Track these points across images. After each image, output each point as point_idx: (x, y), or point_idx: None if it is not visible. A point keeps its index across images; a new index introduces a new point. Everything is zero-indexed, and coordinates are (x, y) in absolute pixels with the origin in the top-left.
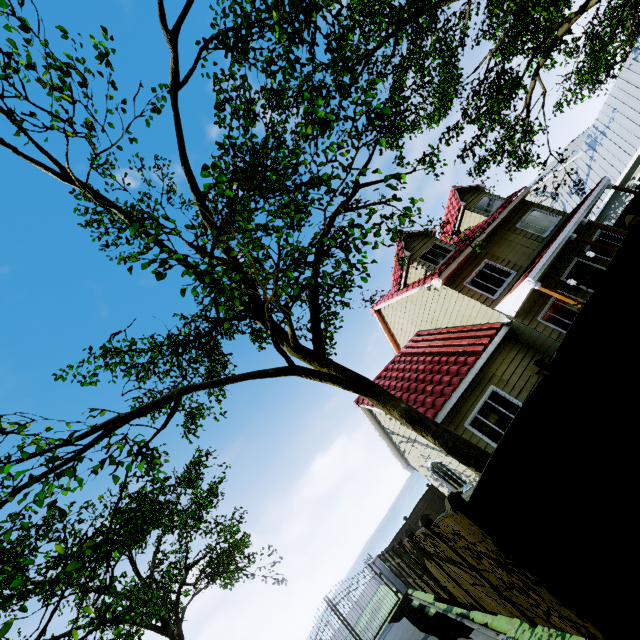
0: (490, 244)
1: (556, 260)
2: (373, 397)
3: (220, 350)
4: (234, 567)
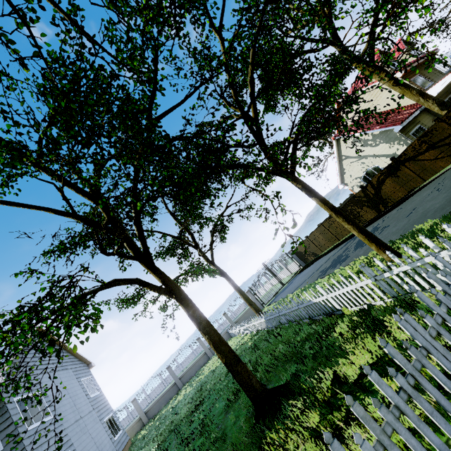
0: (420, 69)
1: (450, 83)
2: (402, 85)
3: (295, 70)
4: (225, 233)
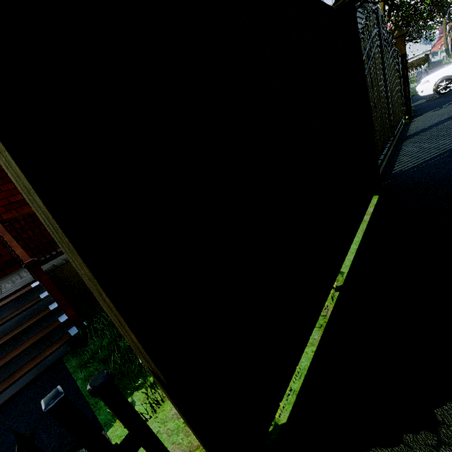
0: None
1: None
2: None
3: None
4: None
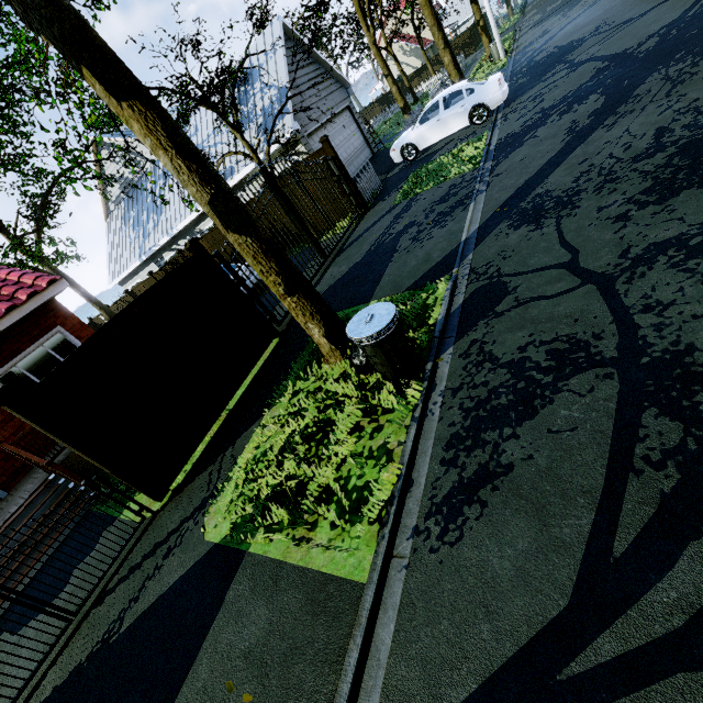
0: None
1: None
2: None
3: None
4: None
